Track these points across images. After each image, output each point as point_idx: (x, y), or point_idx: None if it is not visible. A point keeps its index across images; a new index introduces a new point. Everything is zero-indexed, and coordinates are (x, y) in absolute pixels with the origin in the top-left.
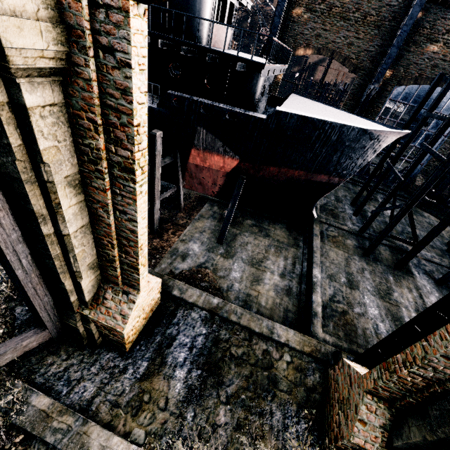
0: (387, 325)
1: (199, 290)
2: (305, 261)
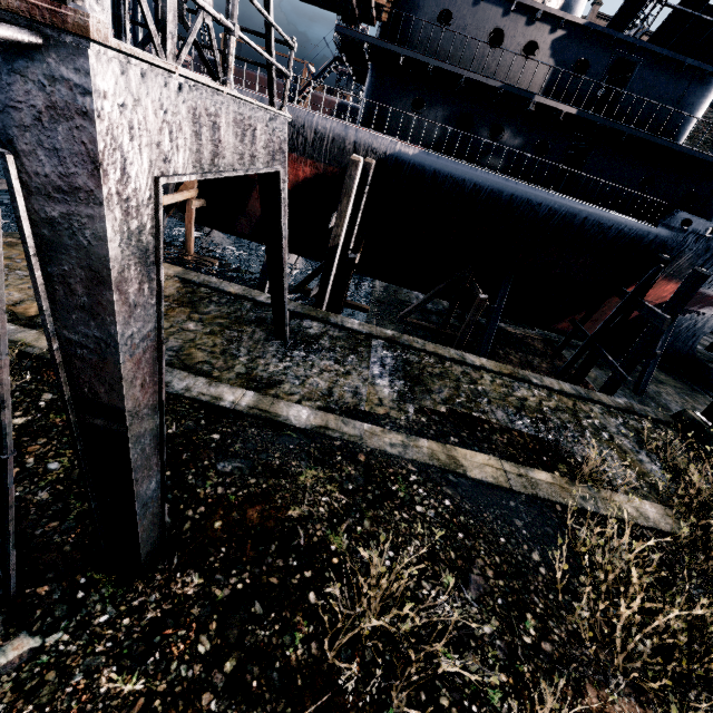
0: None
1: None
2: None
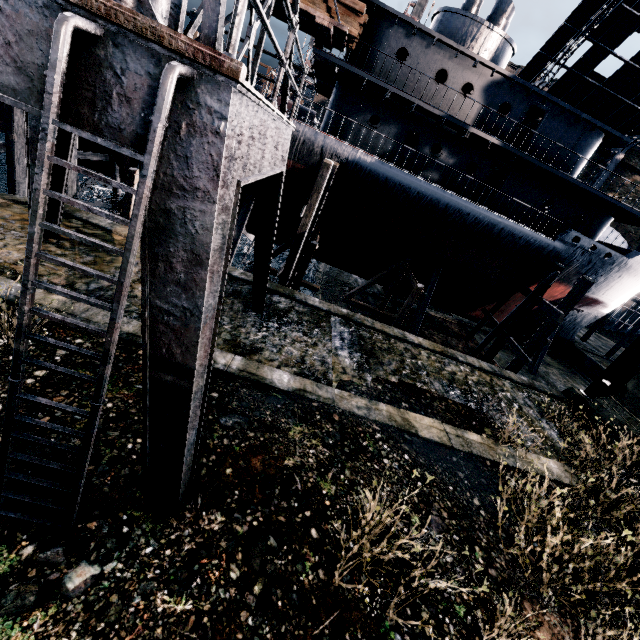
0: None
1: None
2: None
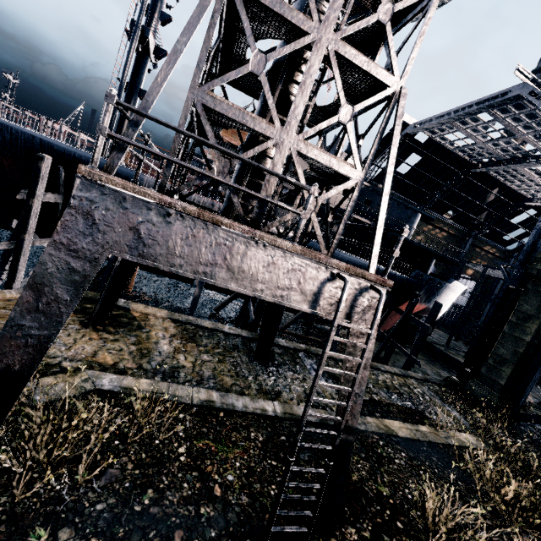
0: None
1: None
2: (451, 369)
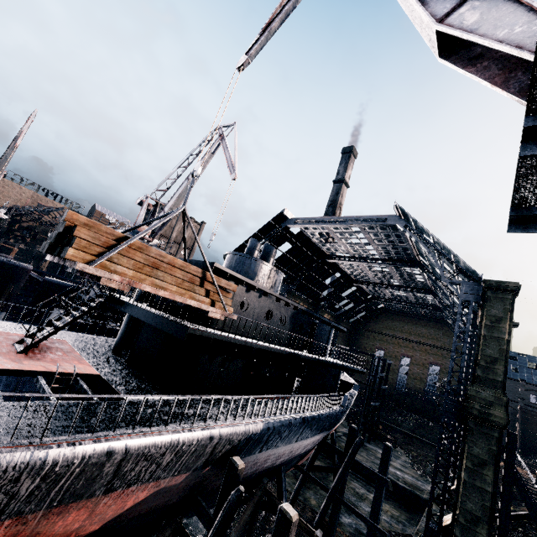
0: (406, 475)
1: (420, 522)
2: (355, 473)
